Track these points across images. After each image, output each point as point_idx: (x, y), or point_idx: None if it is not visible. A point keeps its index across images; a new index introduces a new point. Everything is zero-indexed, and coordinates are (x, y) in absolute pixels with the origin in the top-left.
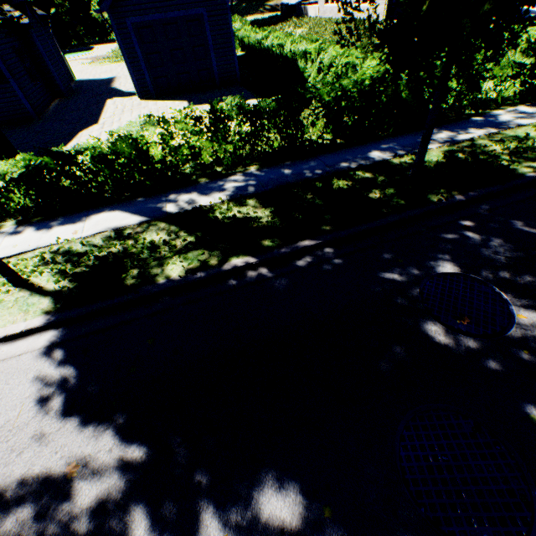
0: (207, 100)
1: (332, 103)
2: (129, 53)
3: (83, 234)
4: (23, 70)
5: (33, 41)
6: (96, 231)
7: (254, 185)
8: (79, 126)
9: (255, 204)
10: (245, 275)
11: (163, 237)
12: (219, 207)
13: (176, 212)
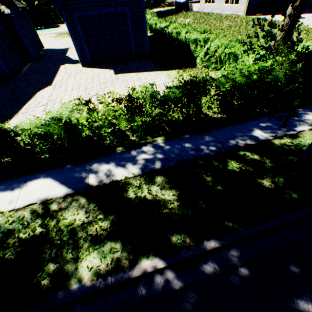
0: (126, 70)
1: (226, 92)
2: (75, 36)
3: (16, 205)
4: (4, 45)
5: (13, 25)
6: (28, 202)
7: (160, 159)
8: (39, 86)
9: (162, 183)
10: (154, 281)
11: (82, 217)
12: (131, 183)
13: (96, 185)
